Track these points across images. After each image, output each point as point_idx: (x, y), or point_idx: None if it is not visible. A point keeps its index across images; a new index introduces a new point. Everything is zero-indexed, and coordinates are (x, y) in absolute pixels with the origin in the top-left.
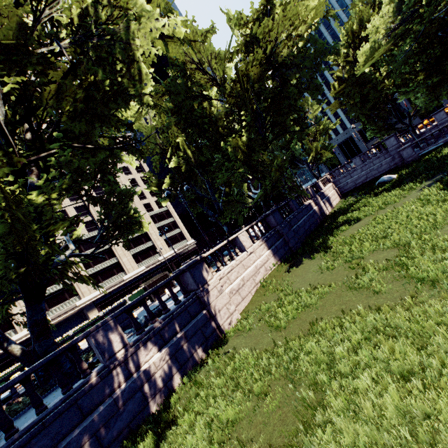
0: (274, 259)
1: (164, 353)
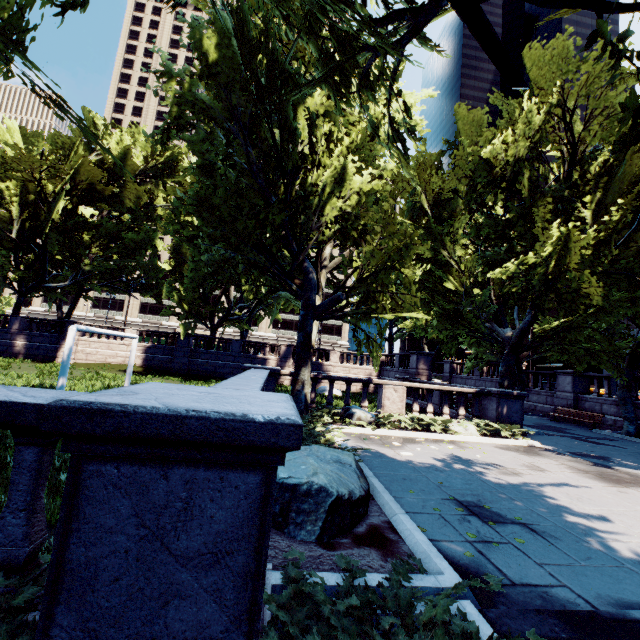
0: (141, 362)
1: (26, 344)
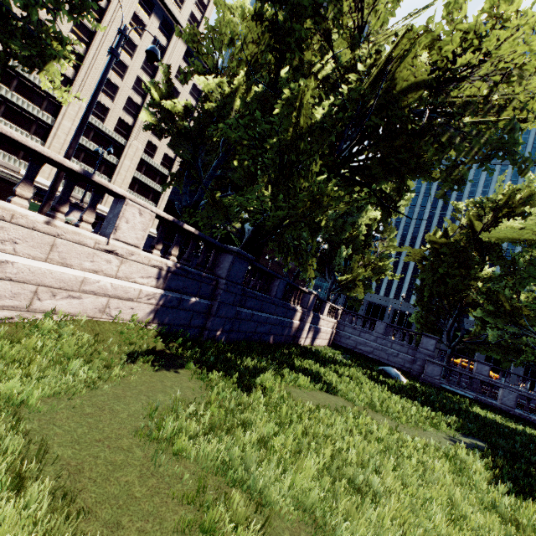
0: (151, 312)
1: None
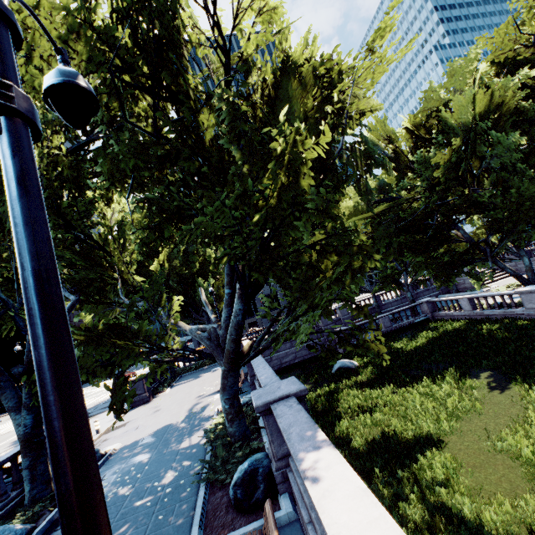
0: None
1: None
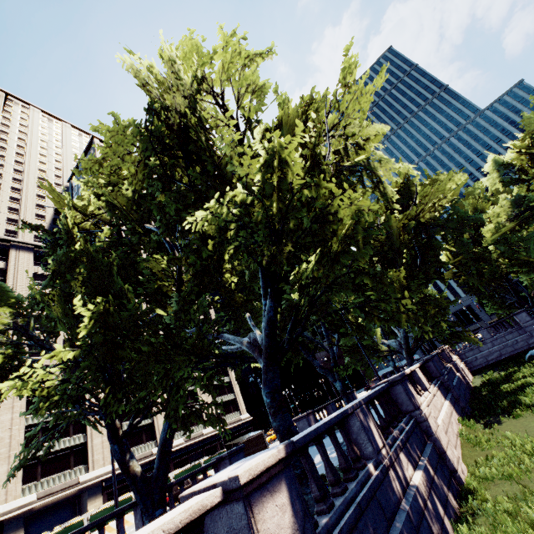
0: (456, 413)
1: (422, 476)
